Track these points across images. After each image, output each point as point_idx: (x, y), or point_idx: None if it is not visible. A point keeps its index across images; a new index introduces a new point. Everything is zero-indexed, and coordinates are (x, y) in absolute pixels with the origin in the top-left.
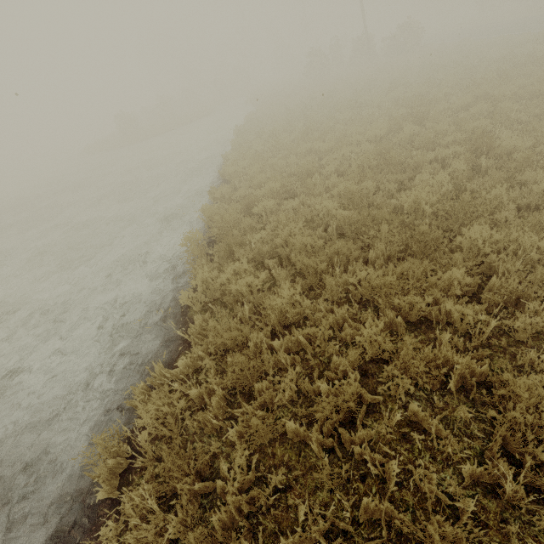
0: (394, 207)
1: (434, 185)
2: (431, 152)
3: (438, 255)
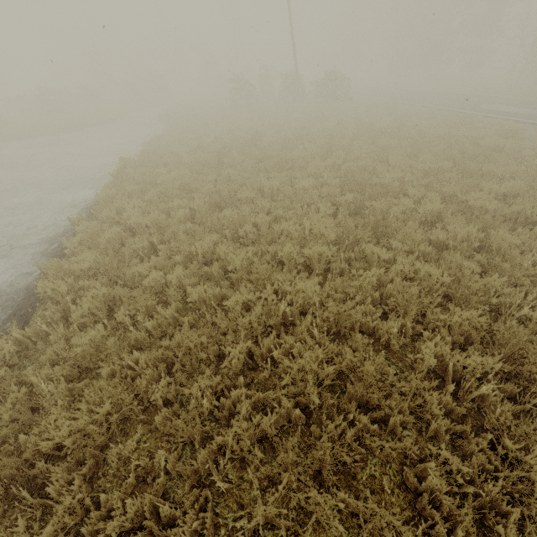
0: None
1: None
2: (428, 340)
3: None
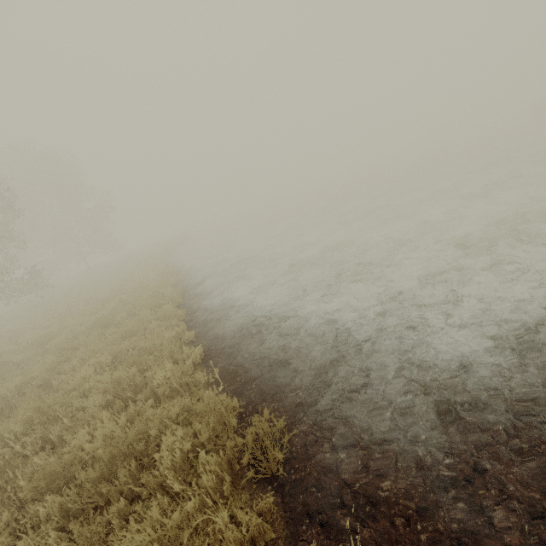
0: None
1: None
2: None
3: None
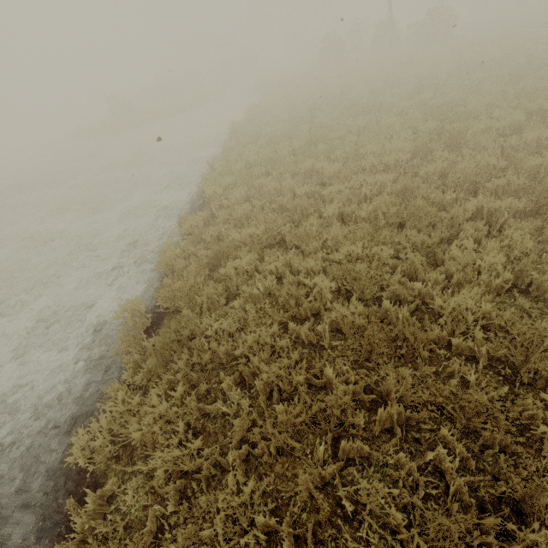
0: (419, 293)
1: (482, 267)
2: (472, 199)
3: (501, 457)
